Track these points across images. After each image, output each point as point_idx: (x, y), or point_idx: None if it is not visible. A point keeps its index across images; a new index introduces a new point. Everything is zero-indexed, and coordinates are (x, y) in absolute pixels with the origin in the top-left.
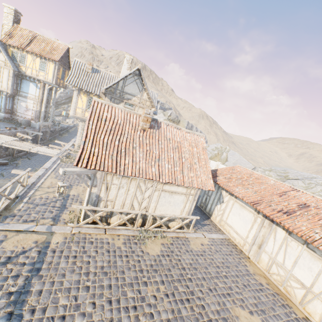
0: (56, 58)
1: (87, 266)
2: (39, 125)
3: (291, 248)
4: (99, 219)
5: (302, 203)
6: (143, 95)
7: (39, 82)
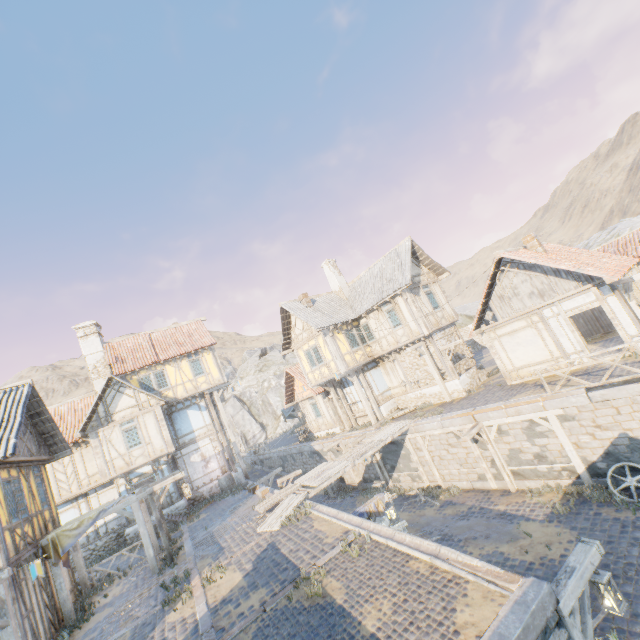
0: (208, 341)
1: None
2: (242, 472)
3: None
4: None
5: None
6: (423, 269)
7: (200, 399)
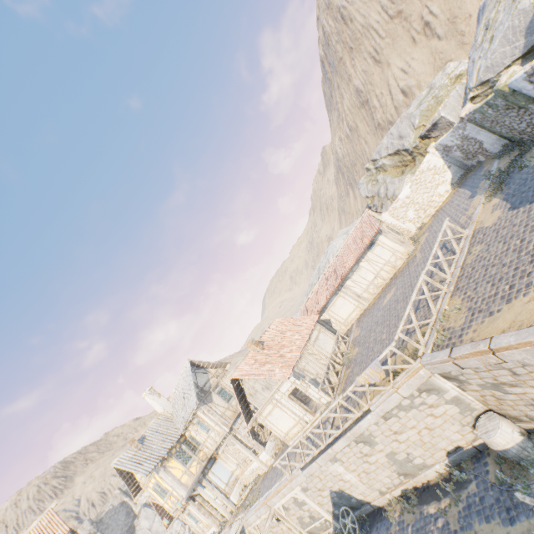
0: (62, 532)
1: (357, 372)
2: None
3: (356, 279)
4: (331, 388)
5: (333, 271)
6: (211, 371)
7: None
